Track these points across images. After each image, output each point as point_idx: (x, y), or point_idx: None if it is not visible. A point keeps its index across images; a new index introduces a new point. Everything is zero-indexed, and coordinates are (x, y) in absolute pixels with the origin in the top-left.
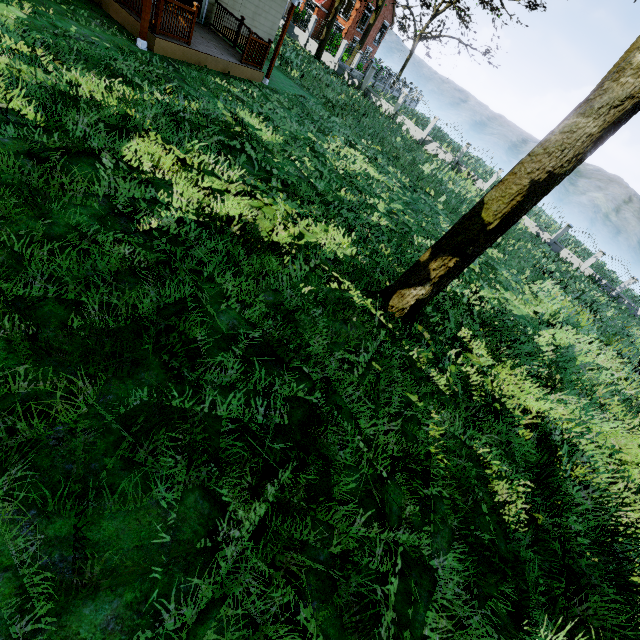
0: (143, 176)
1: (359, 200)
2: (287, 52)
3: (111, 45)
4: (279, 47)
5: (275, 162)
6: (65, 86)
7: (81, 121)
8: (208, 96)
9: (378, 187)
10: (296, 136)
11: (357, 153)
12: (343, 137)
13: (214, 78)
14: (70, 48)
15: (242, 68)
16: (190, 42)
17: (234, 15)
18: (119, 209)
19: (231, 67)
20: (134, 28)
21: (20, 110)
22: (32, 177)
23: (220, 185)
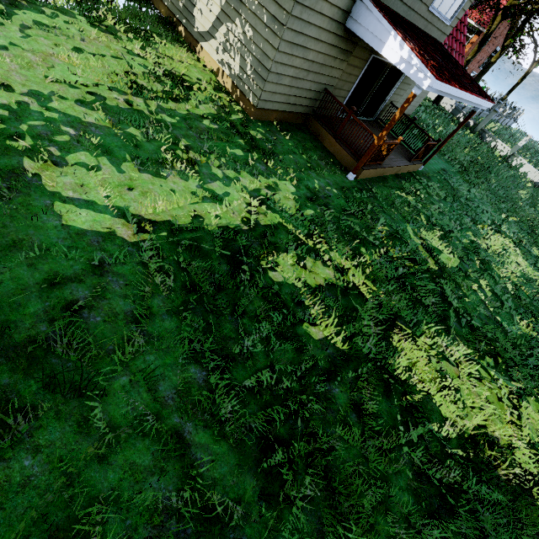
0: (419, 403)
1: (536, 329)
2: (421, 114)
3: (337, 189)
4: (445, 143)
5: (466, 301)
6: (342, 283)
7: (370, 341)
8: (399, 221)
9: (538, 292)
10: (463, 244)
11: (505, 240)
12: (489, 220)
13: (393, 188)
14: (322, 214)
15: (409, 166)
16: (382, 162)
17: (406, 115)
18: (416, 463)
19: (402, 168)
20: (344, 158)
21: (329, 334)
22: (369, 450)
23: (460, 382)
